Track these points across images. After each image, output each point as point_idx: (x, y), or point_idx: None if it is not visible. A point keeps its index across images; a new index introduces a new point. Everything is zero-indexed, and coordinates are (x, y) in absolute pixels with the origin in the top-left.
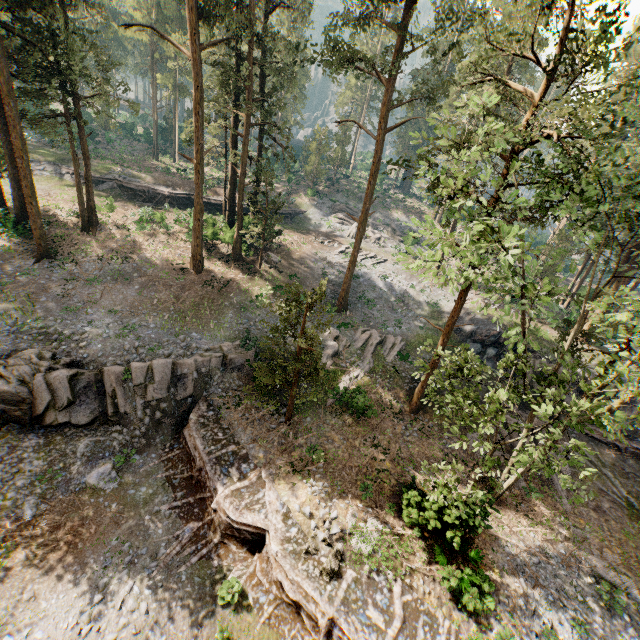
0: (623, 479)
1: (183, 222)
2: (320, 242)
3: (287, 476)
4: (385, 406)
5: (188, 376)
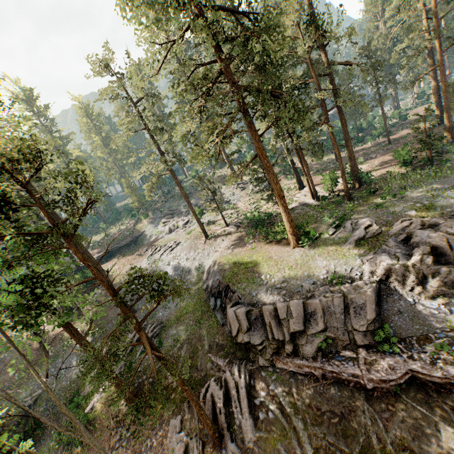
0: (315, 427)
1: None
2: (139, 256)
3: None
4: (114, 415)
5: None
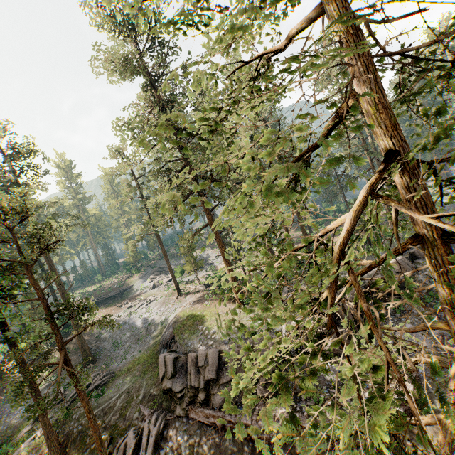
0: None
1: None
2: (118, 307)
3: None
4: None
5: None
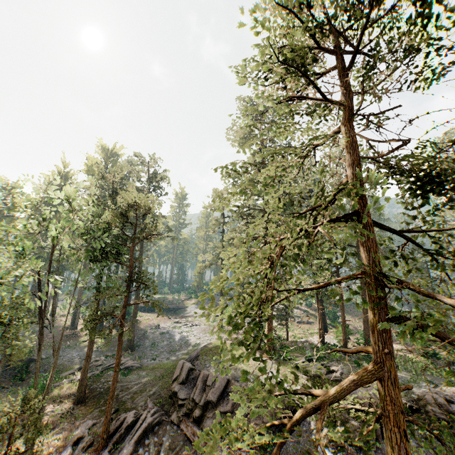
0: None
1: None
2: (169, 318)
3: None
4: (63, 397)
5: None
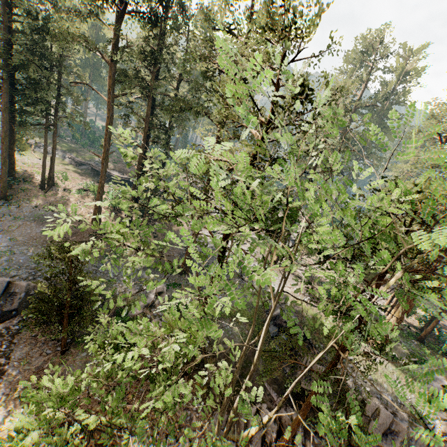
0: None
1: (108, 193)
2: None
3: (14, 400)
4: (157, 361)
5: (18, 294)
